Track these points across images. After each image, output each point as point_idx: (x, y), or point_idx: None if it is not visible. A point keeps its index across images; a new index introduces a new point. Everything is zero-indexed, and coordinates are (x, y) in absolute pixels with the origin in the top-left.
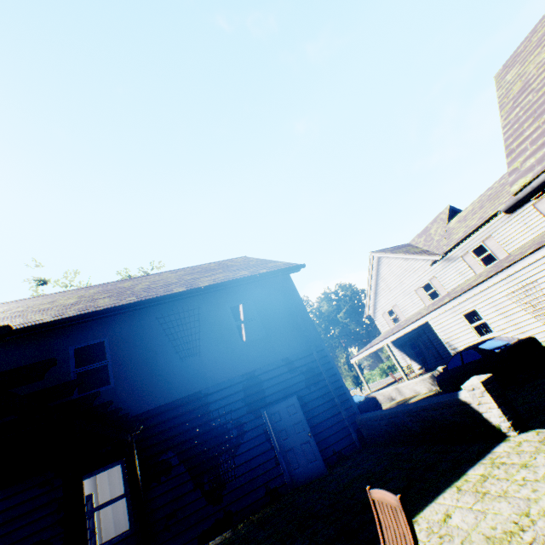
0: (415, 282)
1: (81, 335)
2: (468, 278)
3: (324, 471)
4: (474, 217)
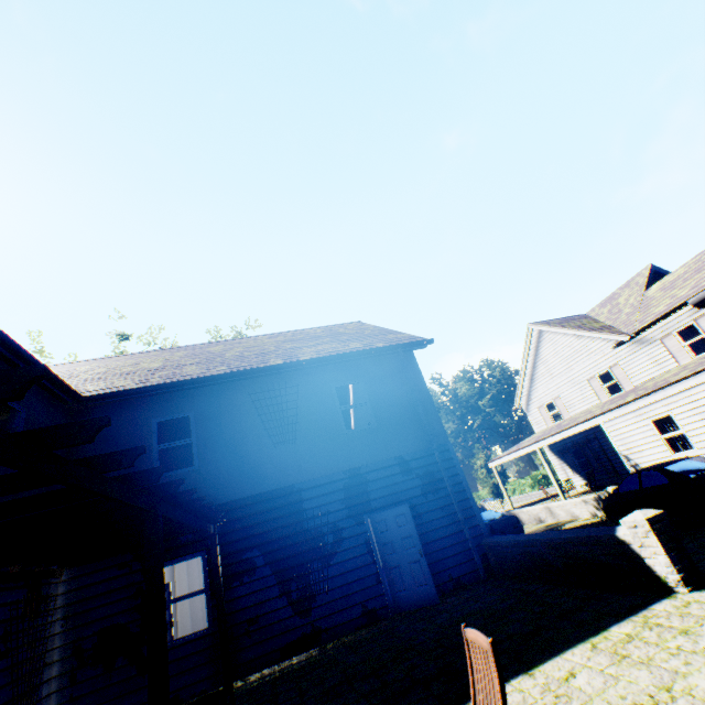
0: (589, 369)
1: (165, 407)
2: (668, 370)
3: (434, 598)
4: (686, 285)
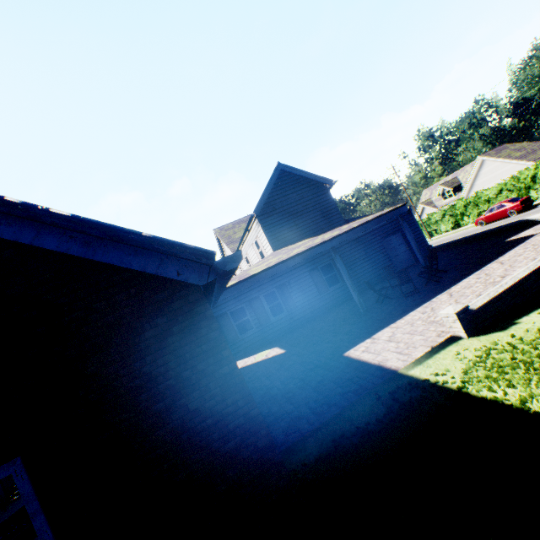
0: None
1: None
2: None
3: None
4: None
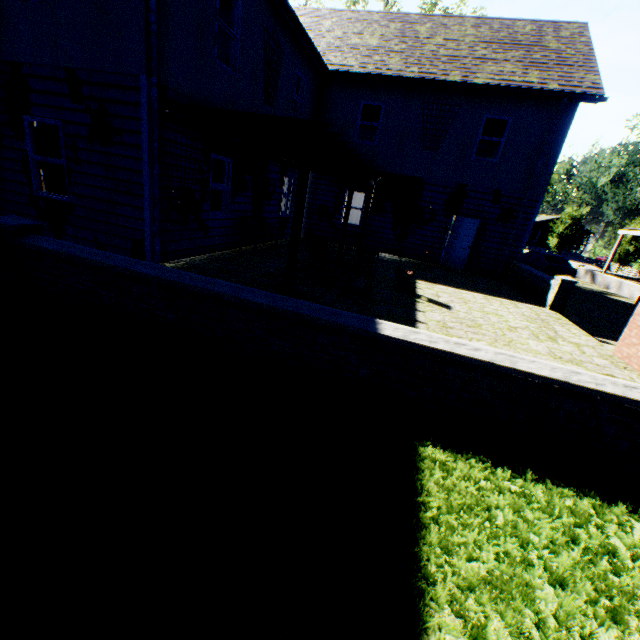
0: None
1: (370, 94)
2: None
3: (461, 269)
4: None
